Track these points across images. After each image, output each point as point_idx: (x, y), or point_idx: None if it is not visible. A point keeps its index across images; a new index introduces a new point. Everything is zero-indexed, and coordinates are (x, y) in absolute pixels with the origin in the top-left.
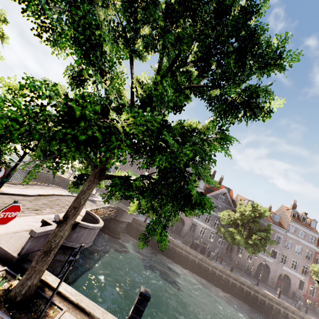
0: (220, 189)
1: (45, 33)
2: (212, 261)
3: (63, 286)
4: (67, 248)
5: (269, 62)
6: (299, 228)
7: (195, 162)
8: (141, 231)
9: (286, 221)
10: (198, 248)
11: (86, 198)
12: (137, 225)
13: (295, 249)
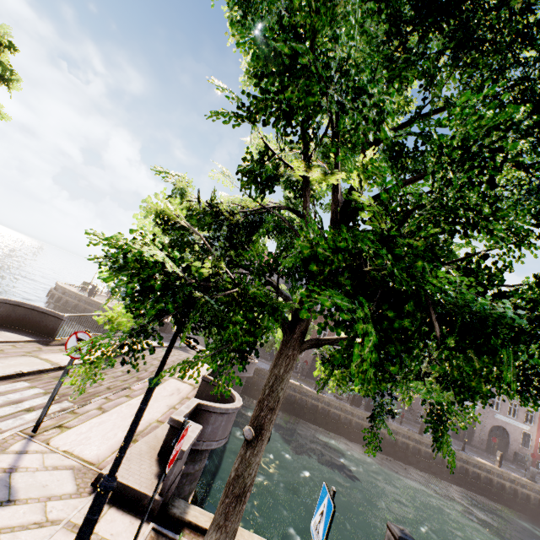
0: None
1: (264, 111)
2: (389, 422)
3: (246, 538)
4: (196, 451)
5: None
6: None
7: None
8: None
9: None
10: None
11: (285, 388)
12: (259, 378)
13: None
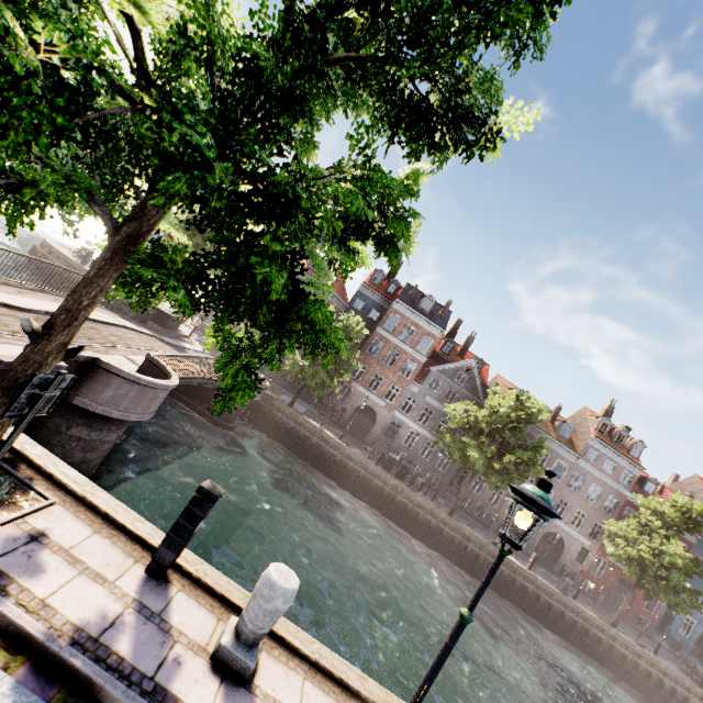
0: (463, 360)
1: None
2: (415, 493)
3: (59, 467)
4: (95, 417)
5: (507, 0)
6: (606, 453)
7: (419, 296)
8: (280, 421)
9: (584, 438)
10: (395, 469)
11: (94, 294)
12: (273, 410)
13: (587, 493)
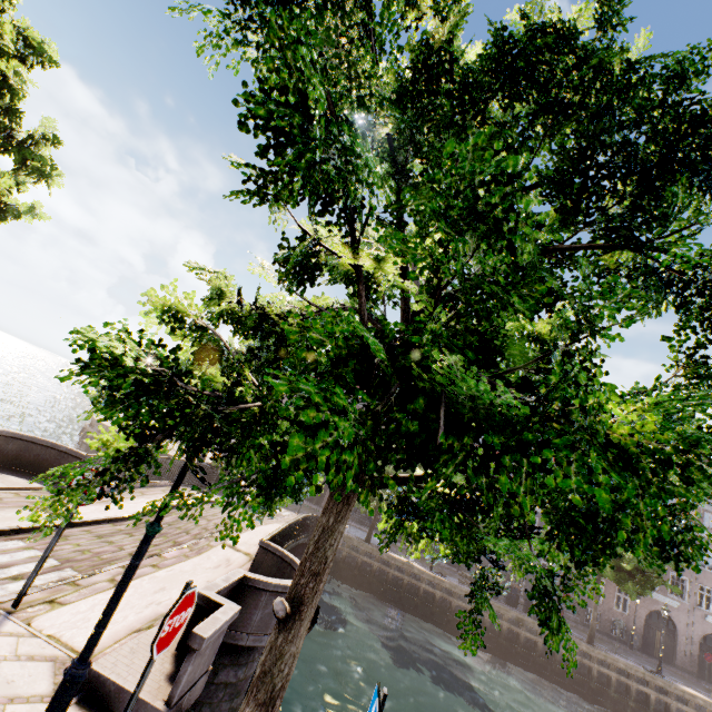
0: None
1: (275, 185)
2: None
3: None
4: (240, 649)
5: None
6: None
7: None
8: (362, 564)
9: None
10: None
11: (336, 544)
12: (351, 552)
13: None
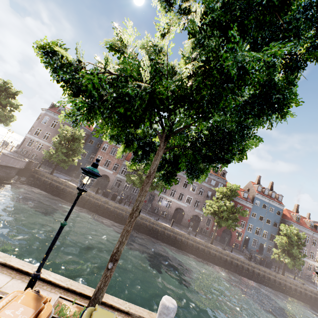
0: None
1: None
2: (115, 203)
3: None
4: None
5: None
6: (211, 177)
7: None
8: (45, 181)
9: None
10: None
11: None
12: (39, 176)
13: (206, 195)
